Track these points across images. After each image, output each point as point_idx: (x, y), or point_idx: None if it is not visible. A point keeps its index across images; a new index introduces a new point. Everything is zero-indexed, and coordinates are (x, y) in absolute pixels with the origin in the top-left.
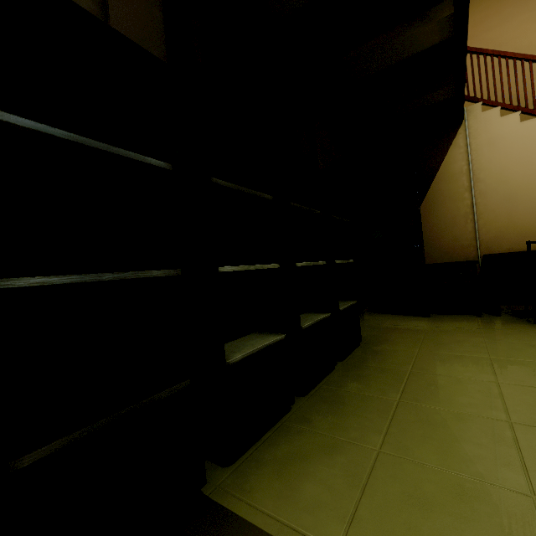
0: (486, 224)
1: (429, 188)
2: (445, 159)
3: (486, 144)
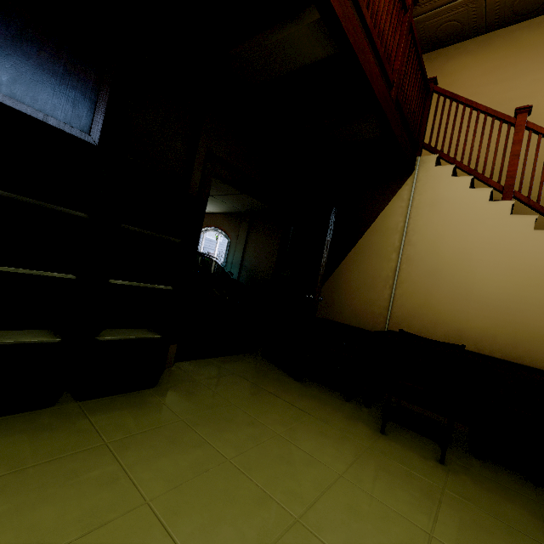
0: (403, 295)
1: (361, 237)
2: (385, 209)
3: (428, 204)
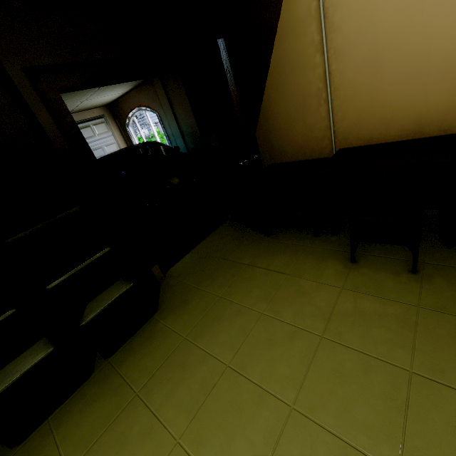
0: (342, 105)
1: (272, 52)
2: None
3: None
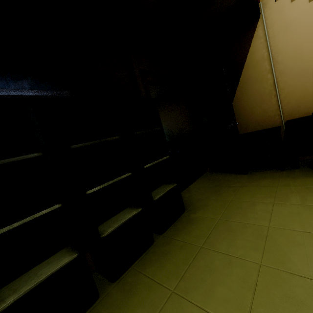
0: (286, 96)
1: (240, 76)
2: (249, 50)
3: (281, 30)
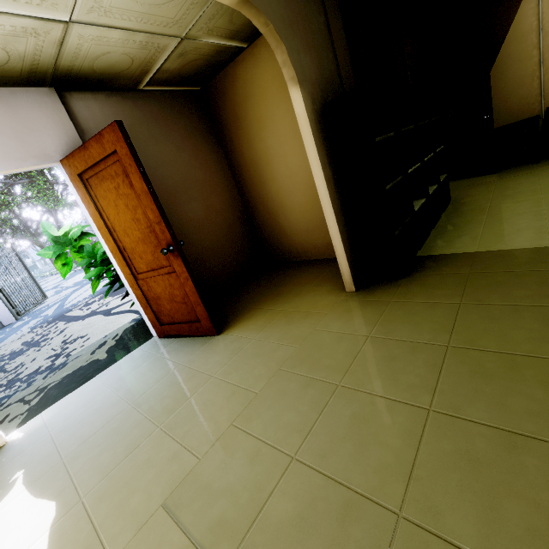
0: None
1: (498, 54)
2: (515, 19)
3: None
